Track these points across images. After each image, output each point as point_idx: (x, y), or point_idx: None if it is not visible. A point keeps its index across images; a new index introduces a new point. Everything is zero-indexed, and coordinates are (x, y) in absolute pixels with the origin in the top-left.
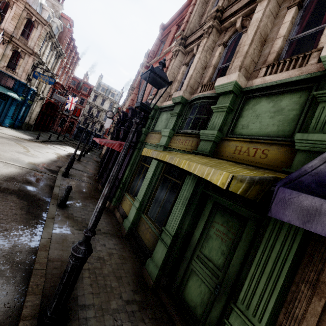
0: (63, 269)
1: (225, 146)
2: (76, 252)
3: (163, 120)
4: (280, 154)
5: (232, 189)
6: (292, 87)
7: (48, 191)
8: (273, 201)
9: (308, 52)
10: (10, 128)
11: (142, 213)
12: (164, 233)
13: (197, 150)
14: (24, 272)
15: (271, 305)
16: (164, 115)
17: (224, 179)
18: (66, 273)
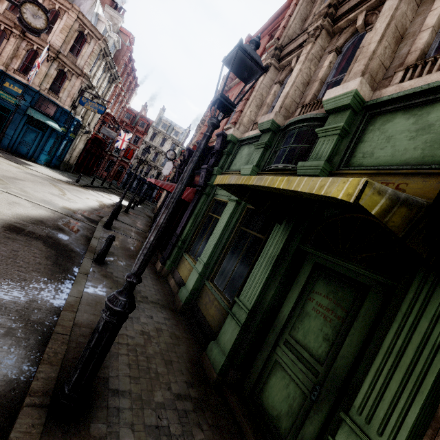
0: None
1: None
2: (112, 303)
3: (243, 156)
4: (427, 188)
5: (364, 202)
6: None
7: (84, 243)
8: None
9: None
10: (46, 167)
11: (206, 280)
12: (237, 306)
13: None
14: (41, 335)
15: (411, 418)
16: (245, 149)
17: (351, 188)
18: (96, 333)
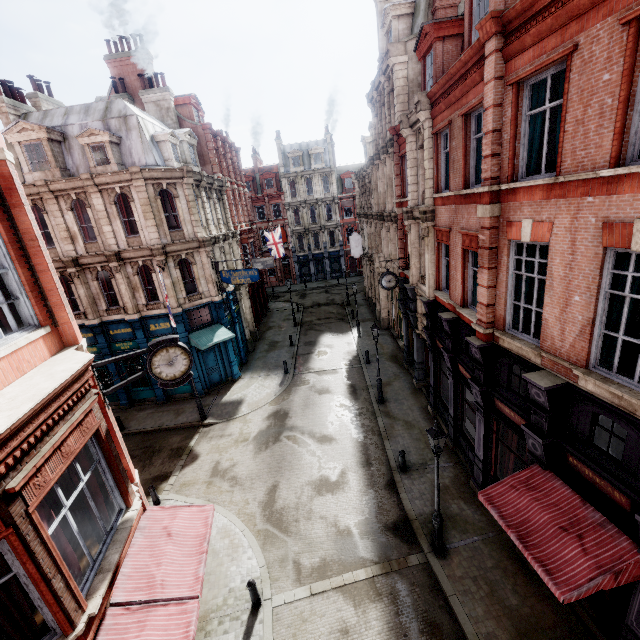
0: None
1: None
2: None
3: None
4: None
5: None
6: None
7: None
8: None
9: None
10: (244, 372)
11: None
12: None
13: None
14: None
15: None
16: None
17: None
18: None
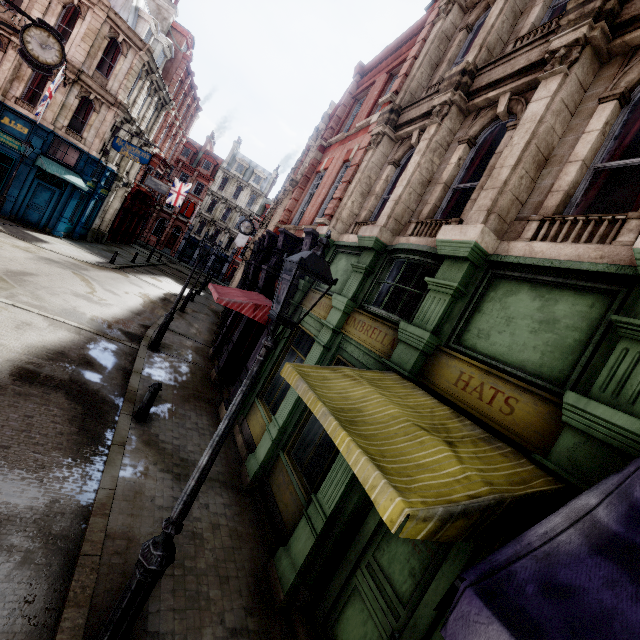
0: (130, 556)
1: (442, 365)
2: (146, 560)
3: (339, 271)
4: (536, 416)
5: (405, 534)
6: (579, 281)
7: (120, 383)
8: (453, 611)
9: (621, 214)
10: (67, 239)
11: (281, 450)
12: (314, 506)
13: (391, 358)
14: (66, 556)
15: None
16: (342, 261)
17: (395, 513)
18: (128, 591)
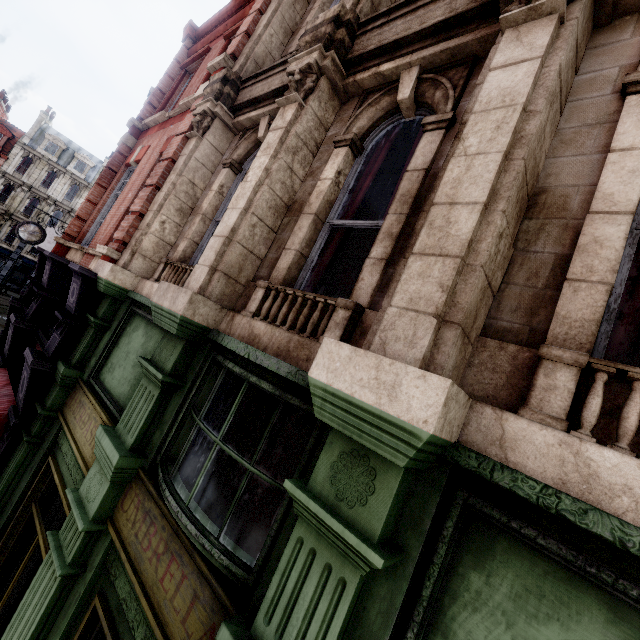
0: None
1: None
2: None
3: (131, 354)
4: None
5: None
6: None
7: None
8: None
9: None
10: None
11: None
12: None
13: None
14: None
15: None
16: (138, 332)
17: None
18: None
